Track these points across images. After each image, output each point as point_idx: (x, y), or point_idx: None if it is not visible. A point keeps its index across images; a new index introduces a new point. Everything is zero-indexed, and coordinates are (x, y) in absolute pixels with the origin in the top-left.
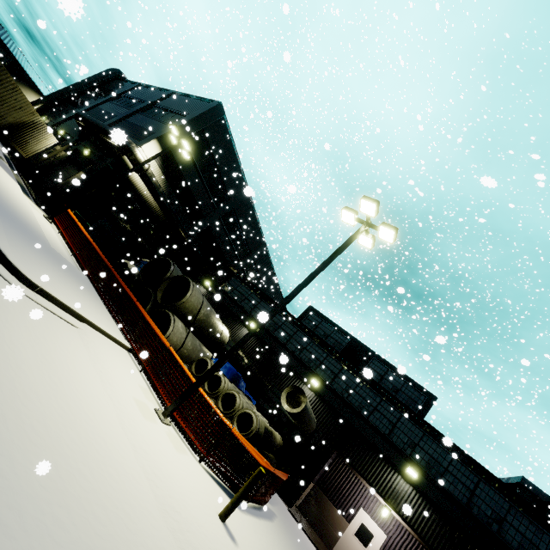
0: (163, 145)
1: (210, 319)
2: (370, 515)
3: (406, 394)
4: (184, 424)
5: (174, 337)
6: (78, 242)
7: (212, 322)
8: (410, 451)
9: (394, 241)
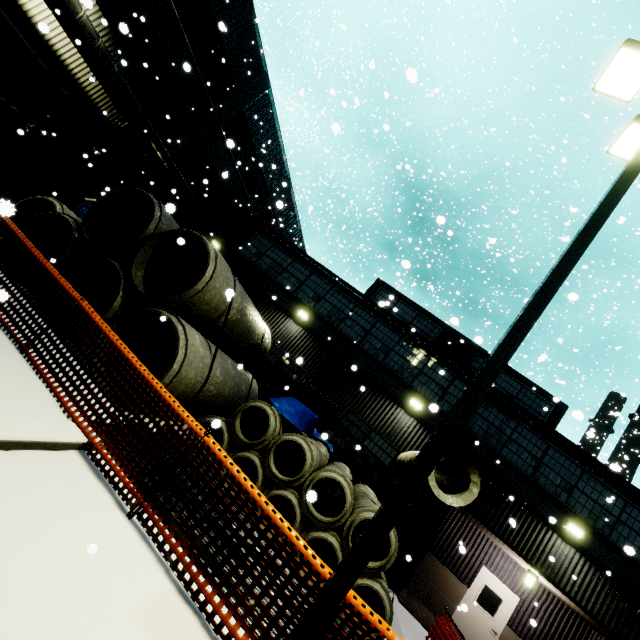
0: None
1: (246, 316)
2: (496, 574)
3: (525, 402)
4: None
5: (190, 370)
6: None
7: (250, 321)
8: (565, 497)
9: None
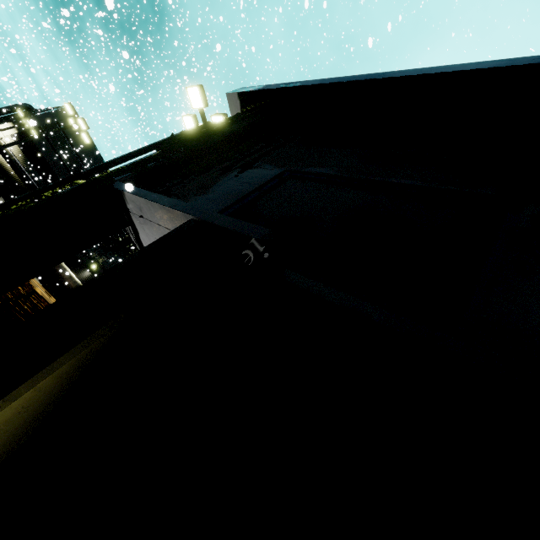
0: (19, 128)
1: None
2: None
3: None
4: None
5: None
6: None
7: None
8: None
9: (87, 128)
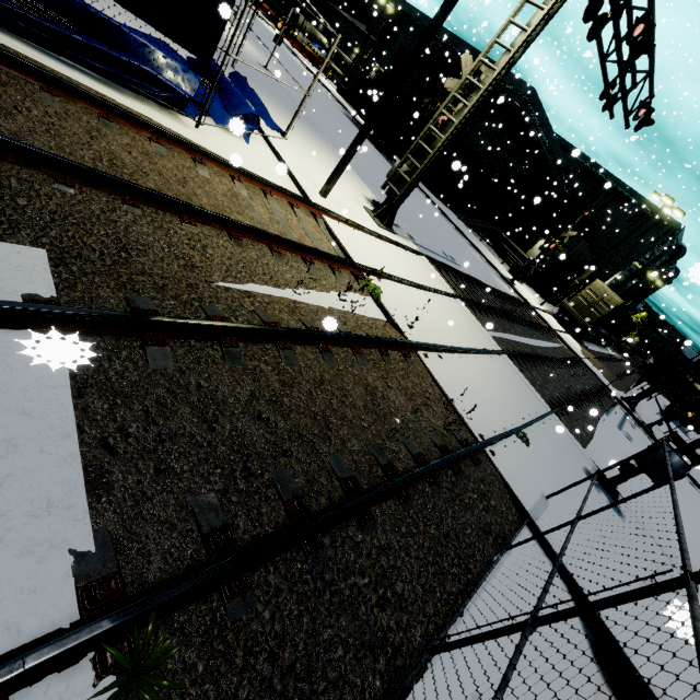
0: None
1: (312, 32)
2: None
3: None
4: (296, 48)
5: (299, 37)
6: (266, 13)
7: (314, 33)
8: None
9: None
